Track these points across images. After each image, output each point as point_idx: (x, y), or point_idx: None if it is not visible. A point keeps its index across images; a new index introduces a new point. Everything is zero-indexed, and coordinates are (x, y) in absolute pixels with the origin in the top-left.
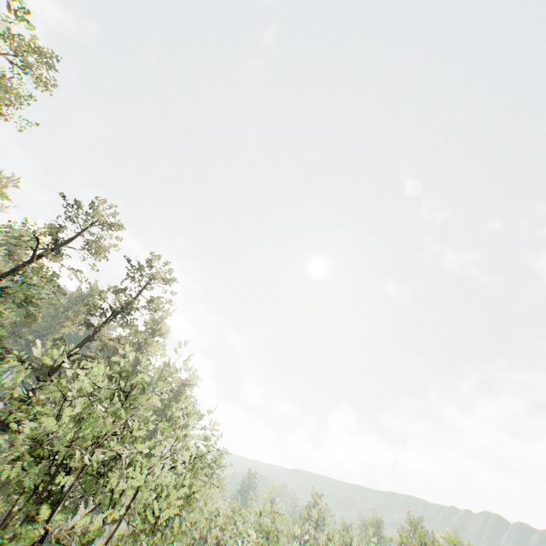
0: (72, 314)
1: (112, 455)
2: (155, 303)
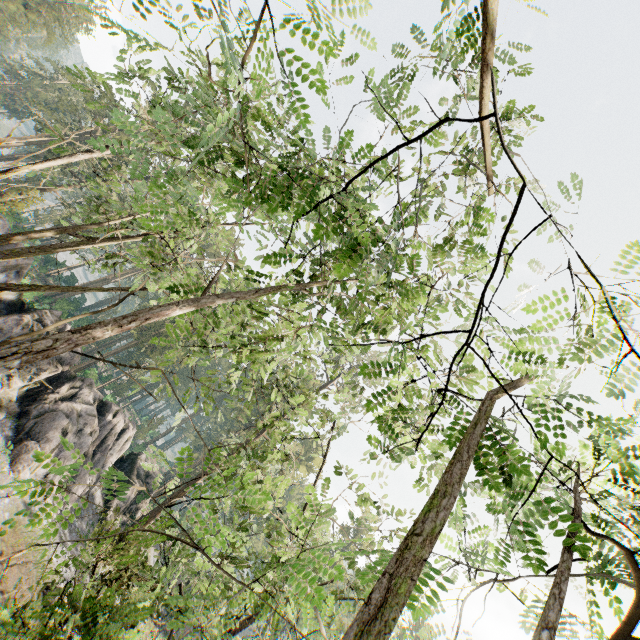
0: None
1: None
2: None
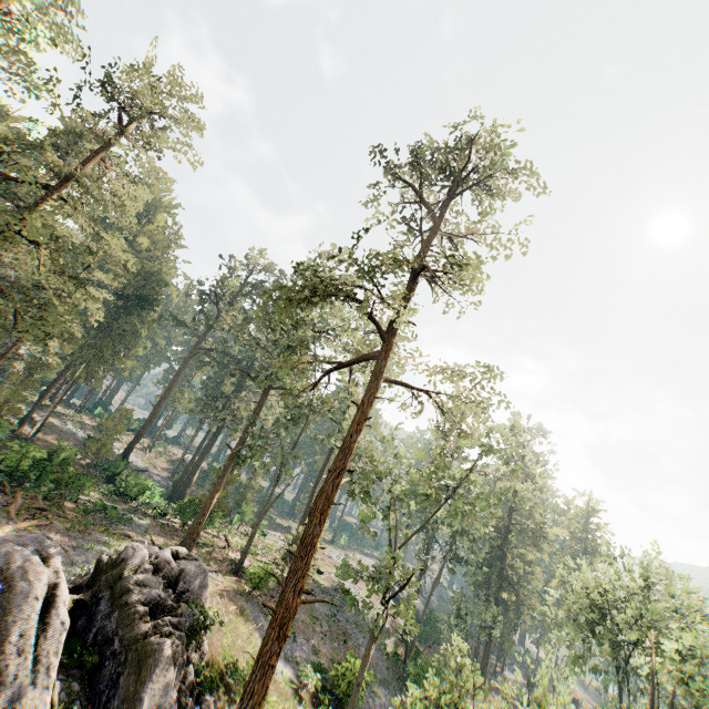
0: (486, 491)
1: (632, 616)
2: (537, 457)
